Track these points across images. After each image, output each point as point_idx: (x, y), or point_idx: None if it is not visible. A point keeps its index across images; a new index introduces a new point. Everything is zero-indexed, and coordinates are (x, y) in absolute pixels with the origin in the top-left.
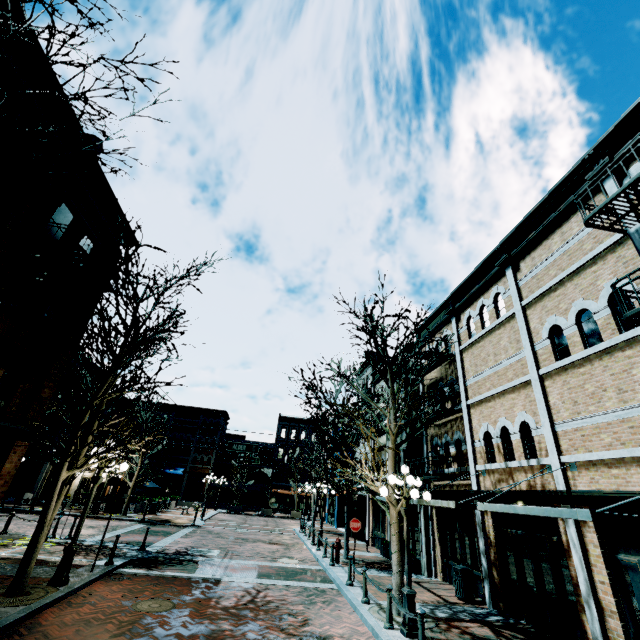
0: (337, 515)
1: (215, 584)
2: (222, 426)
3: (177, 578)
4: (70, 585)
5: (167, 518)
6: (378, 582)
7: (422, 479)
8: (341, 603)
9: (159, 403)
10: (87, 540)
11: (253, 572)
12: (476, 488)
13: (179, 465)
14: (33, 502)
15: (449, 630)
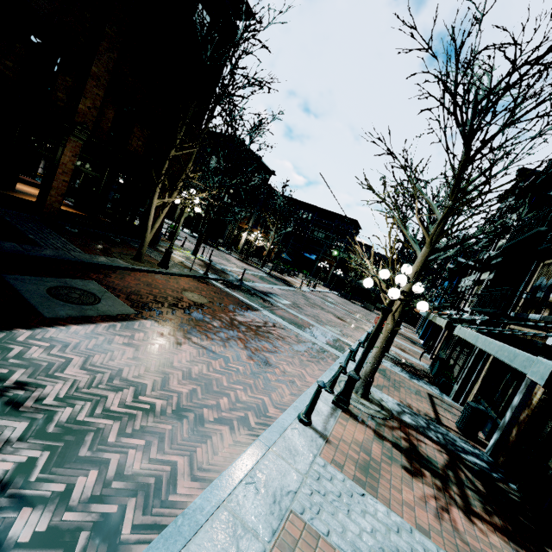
0: (424, 330)
1: (252, 310)
2: (352, 233)
3: (235, 297)
4: (167, 270)
5: (287, 279)
6: (386, 374)
7: (422, 286)
8: (325, 363)
9: (307, 203)
10: (218, 265)
11: (291, 319)
12: (550, 343)
13: (314, 253)
14: (217, 243)
15: (392, 429)
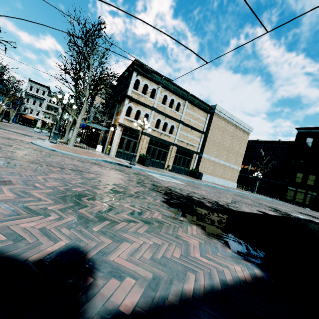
0: None
1: None
2: None
3: None
4: None
5: None
6: None
7: None
8: None
9: None
10: None
11: None
12: None
13: None
14: None
15: None
